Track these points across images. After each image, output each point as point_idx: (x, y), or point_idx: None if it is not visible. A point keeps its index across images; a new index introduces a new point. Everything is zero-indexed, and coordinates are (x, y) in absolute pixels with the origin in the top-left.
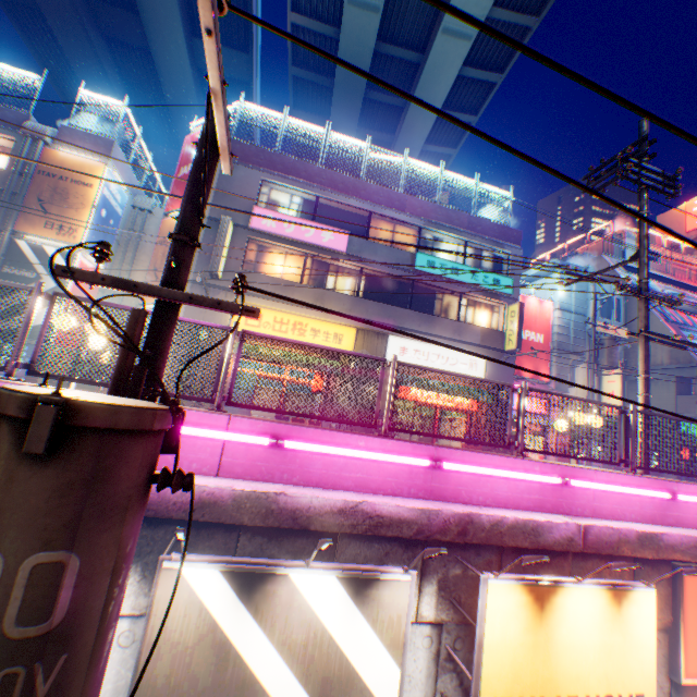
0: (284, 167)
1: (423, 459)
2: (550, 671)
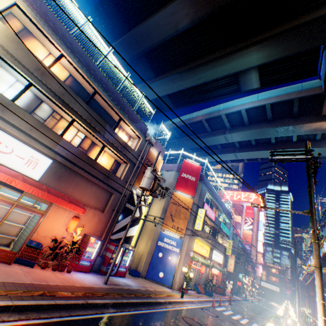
0: (210, 188)
1: None
2: None
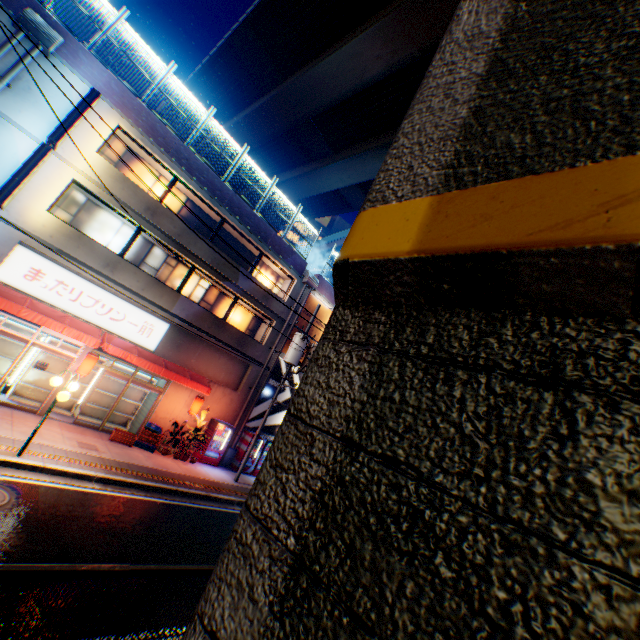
0: None
1: None
2: None
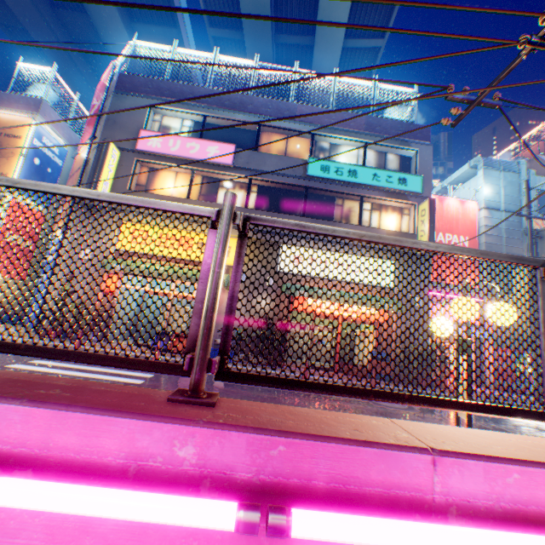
0: (171, 92)
1: None
2: None
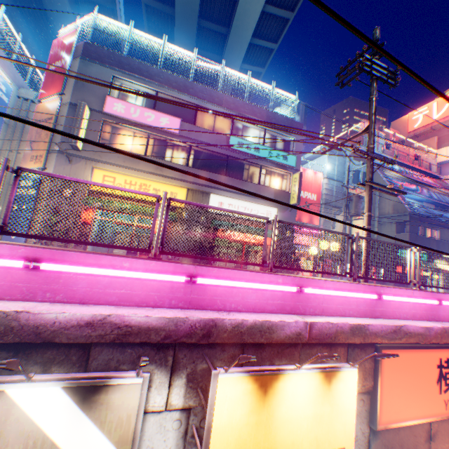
0: (131, 67)
1: (184, 276)
2: (270, 442)
